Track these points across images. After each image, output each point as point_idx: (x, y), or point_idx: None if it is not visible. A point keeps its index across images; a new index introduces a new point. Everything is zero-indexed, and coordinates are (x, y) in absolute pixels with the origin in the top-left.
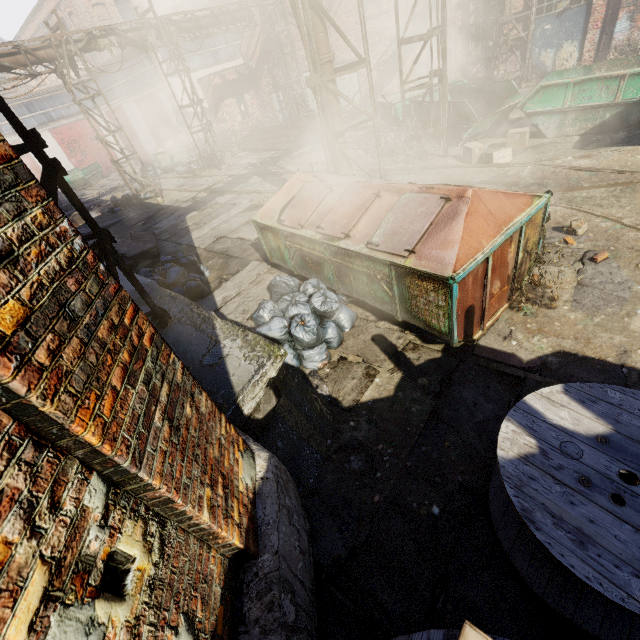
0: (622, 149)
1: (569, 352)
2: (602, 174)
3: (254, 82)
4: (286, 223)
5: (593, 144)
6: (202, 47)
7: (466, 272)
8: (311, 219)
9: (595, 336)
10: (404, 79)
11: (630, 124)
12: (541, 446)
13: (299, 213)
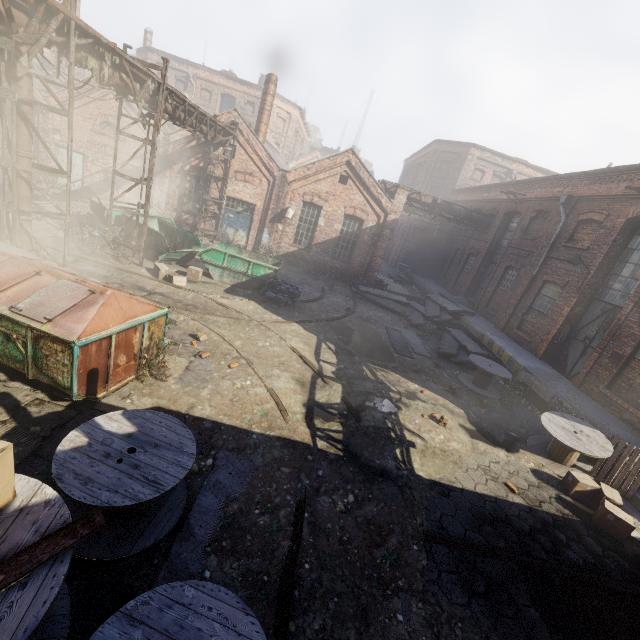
0: (245, 300)
1: (162, 407)
2: (230, 310)
3: None
4: None
5: (235, 292)
6: None
7: (89, 341)
8: None
9: (181, 398)
10: (115, 198)
11: (254, 288)
12: (91, 441)
13: None
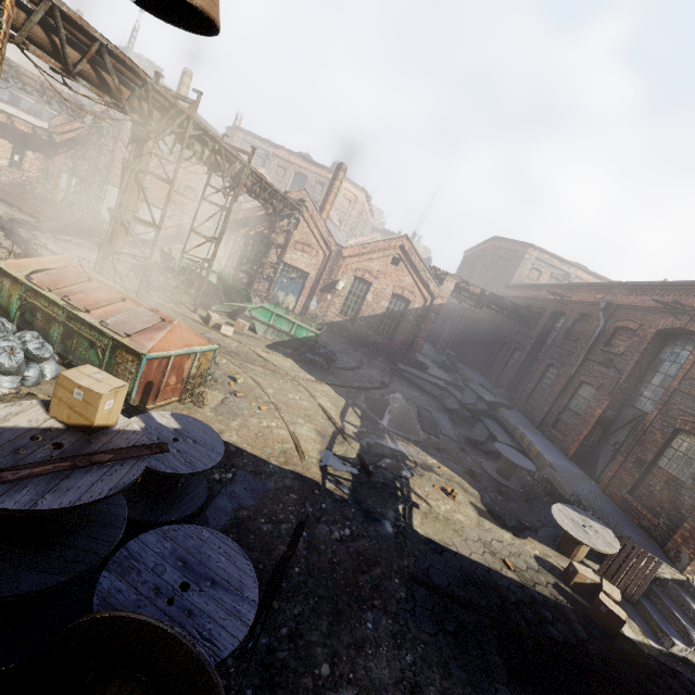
0: (283, 357)
1: None
2: (268, 363)
3: (49, 150)
4: (35, 281)
5: (275, 349)
6: (2, 81)
7: (154, 356)
8: (62, 290)
9: (214, 424)
10: (186, 250)
11: (294, 348)
12: (147, 427)
13: (53, 281)
